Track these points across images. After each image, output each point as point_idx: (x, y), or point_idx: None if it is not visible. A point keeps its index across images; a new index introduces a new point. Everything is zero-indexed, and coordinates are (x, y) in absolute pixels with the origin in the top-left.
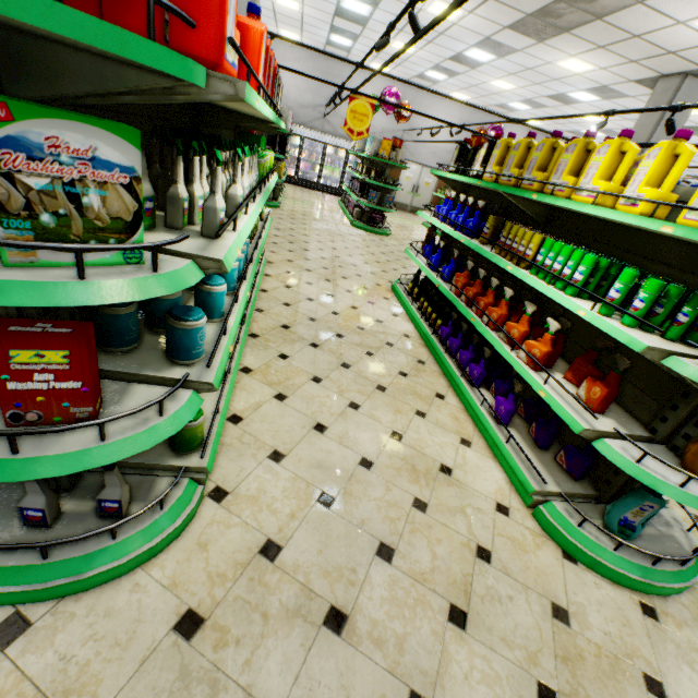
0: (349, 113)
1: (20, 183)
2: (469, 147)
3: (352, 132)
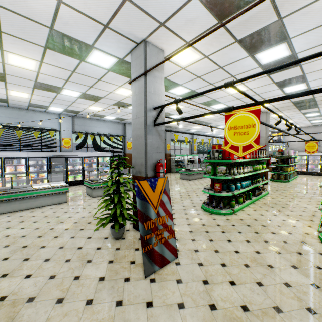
0: (306, 147)
1: (218, 170)
2: None
3: (309, 152)
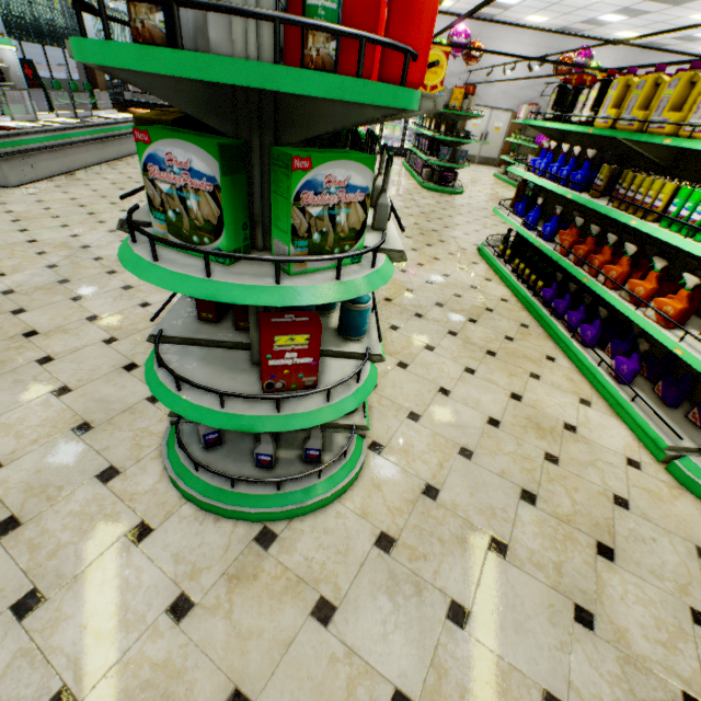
0: None
1: (307, 214)
2: (570, 88)
3: (425, 87)
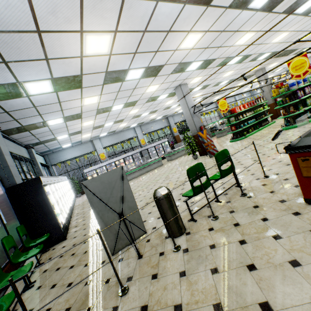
0: None
1: (230, 120)
2: None
3: None
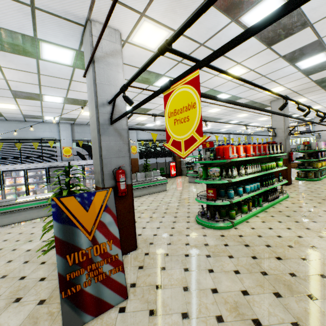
0: None
1: (210, 173)
2: None
3: None
